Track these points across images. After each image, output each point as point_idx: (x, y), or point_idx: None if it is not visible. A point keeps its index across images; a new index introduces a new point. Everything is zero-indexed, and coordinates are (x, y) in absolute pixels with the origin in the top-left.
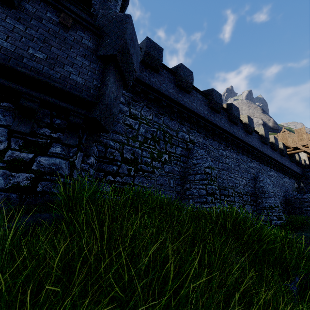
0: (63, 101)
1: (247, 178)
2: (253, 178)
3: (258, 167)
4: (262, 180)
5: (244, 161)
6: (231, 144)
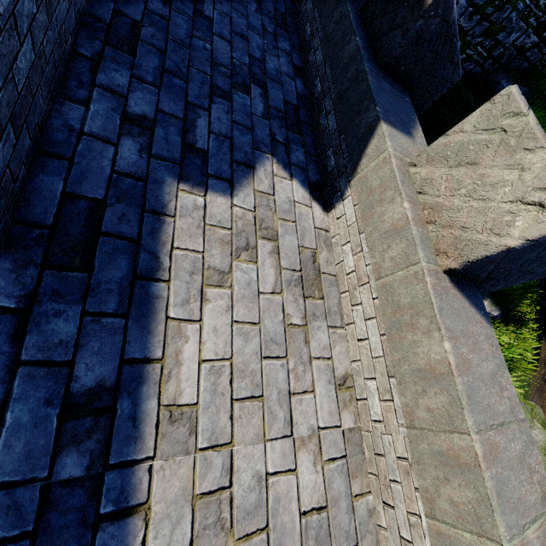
0: None
1: None
2: None
3: None
4: None
5: None
6: None
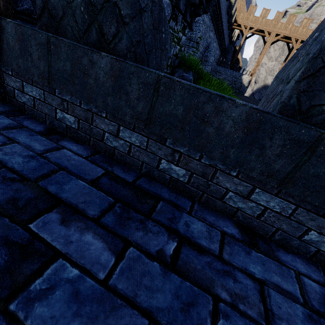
0: None
1: (204, 47)
2: (206, 47)
3: (212, 37)
4: (210, 51)
5: (210, 29)
6: (212, 9)
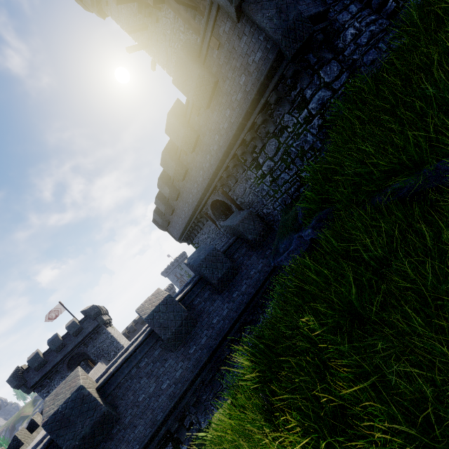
0: (274, 76)
1: None
2: None
3: None
4: None
5: None
6: None
